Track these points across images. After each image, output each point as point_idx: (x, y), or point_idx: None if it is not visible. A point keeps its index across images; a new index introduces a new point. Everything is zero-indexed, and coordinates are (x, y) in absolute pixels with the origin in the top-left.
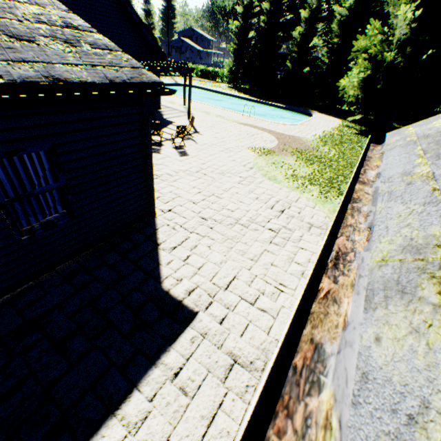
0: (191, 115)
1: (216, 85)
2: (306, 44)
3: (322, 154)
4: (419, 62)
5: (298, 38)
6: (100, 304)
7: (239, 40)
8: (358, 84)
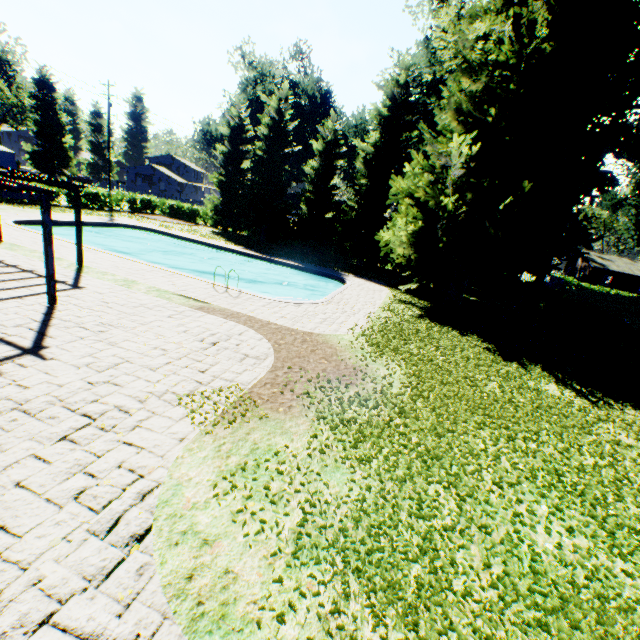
0: (77, 289)
1: (193, 228)
2: (324, 183)
3: (378, 387)
4: (494, 213)
5: (312, 175)
6: None
7: (227, 169)
8: (408, 239)
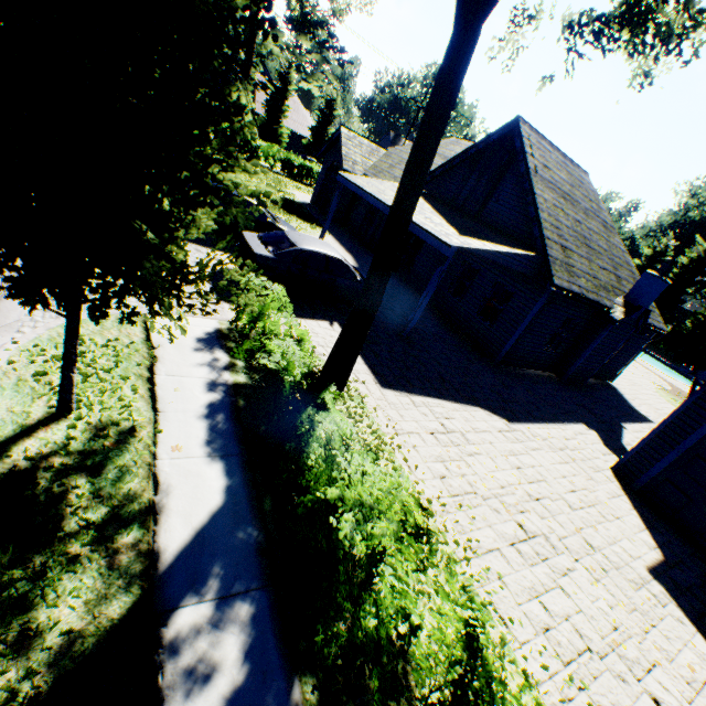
0: None
1: None
2: None
3: None
4: None
5: None
6: (612, 398)
7: None
8: None
